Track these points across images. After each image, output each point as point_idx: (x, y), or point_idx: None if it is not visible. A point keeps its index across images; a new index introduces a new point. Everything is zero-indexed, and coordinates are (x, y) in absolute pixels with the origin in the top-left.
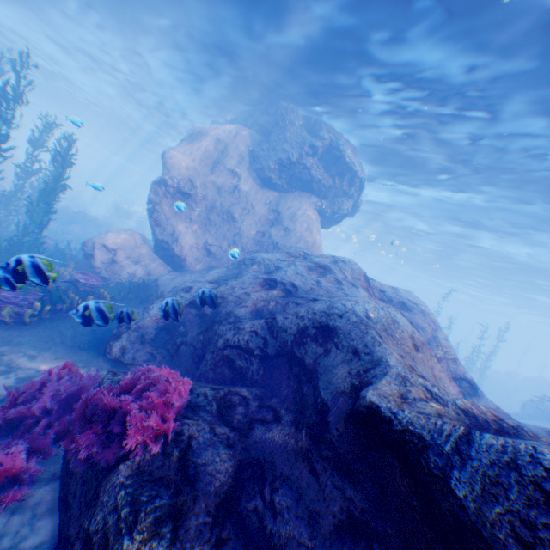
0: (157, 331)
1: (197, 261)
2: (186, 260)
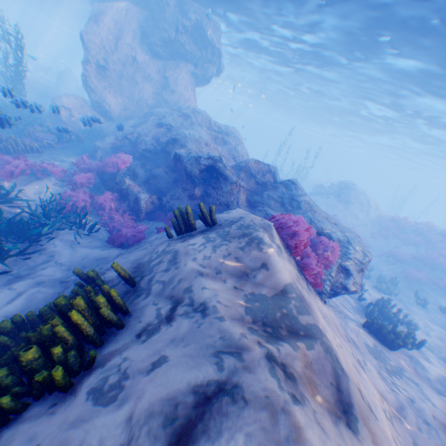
0: (112, 150)
1: (121, 115)
2: (114, 115)
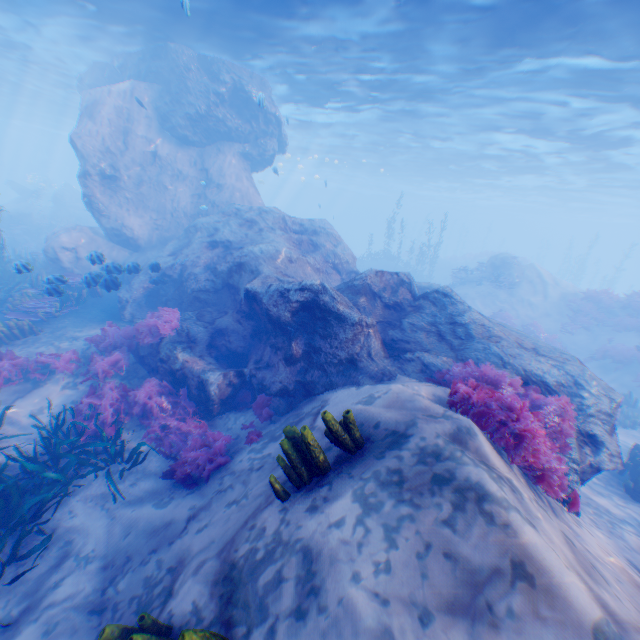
0: (147, 298)
1: (151, 239)
2: (142, 241)
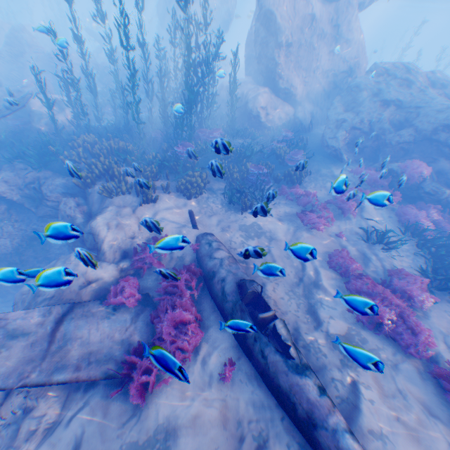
0: (347, 146)
1: (300, 94)
2: (297, 96)
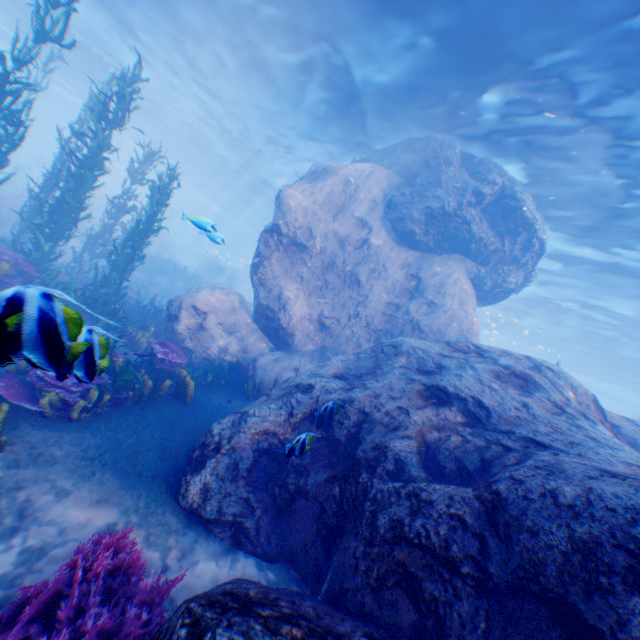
0: (258, 457)
1: (306, 337)
2: (293, 335)
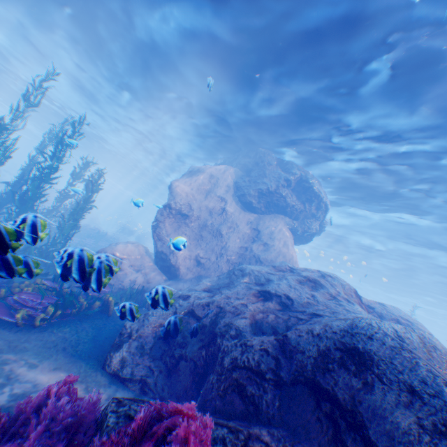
0: (156, 341)
1: (189, 271)
2: (180, 270)
